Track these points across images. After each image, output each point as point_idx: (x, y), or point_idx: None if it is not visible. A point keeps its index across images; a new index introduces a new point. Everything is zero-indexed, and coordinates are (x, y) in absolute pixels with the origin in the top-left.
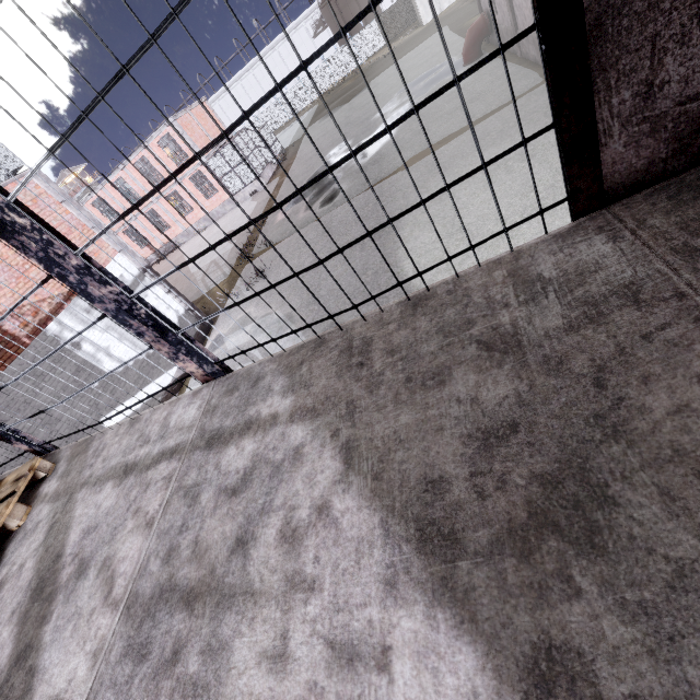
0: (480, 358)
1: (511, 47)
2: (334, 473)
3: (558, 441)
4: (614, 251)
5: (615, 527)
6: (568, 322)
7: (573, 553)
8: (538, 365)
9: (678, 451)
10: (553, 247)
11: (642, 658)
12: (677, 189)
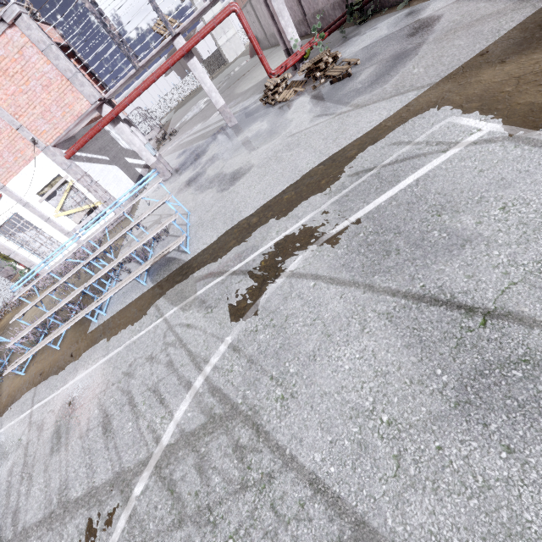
0: None
1: (267, 45)
2: None
3: None
4: None
5: None
6: None
7: None
8: None
9: None
10: None
11: None
12: None
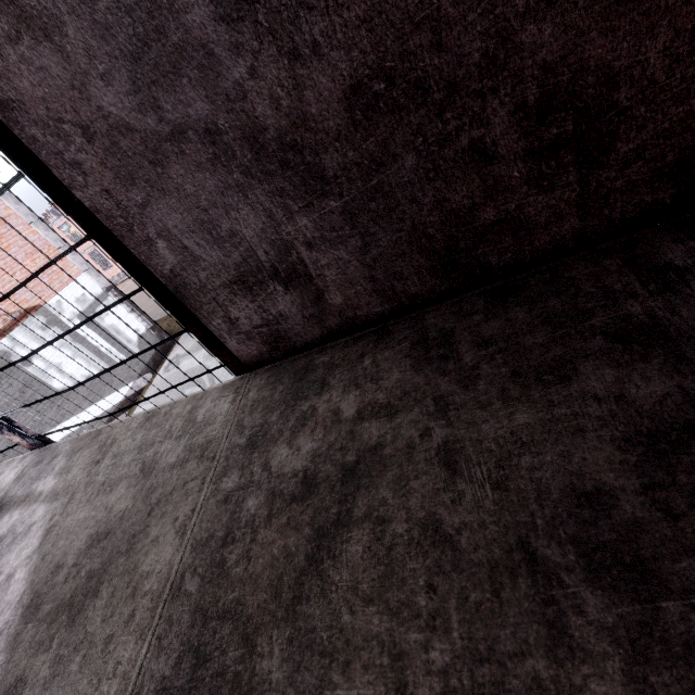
0: (135, 476)
1: None
2: (32, 549)
3: (112, 549)
4: (226, 411)
5: (87, 610)
6: (176, 461)
7: (65, 624)
8: (145, 491)
9: (136, 566)
10: (216, 396)
11: (40, 687)
12: (274, 372)
